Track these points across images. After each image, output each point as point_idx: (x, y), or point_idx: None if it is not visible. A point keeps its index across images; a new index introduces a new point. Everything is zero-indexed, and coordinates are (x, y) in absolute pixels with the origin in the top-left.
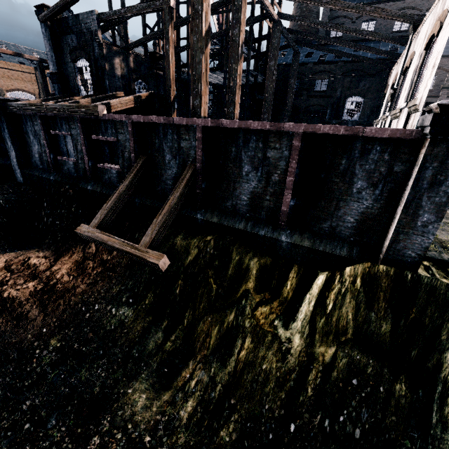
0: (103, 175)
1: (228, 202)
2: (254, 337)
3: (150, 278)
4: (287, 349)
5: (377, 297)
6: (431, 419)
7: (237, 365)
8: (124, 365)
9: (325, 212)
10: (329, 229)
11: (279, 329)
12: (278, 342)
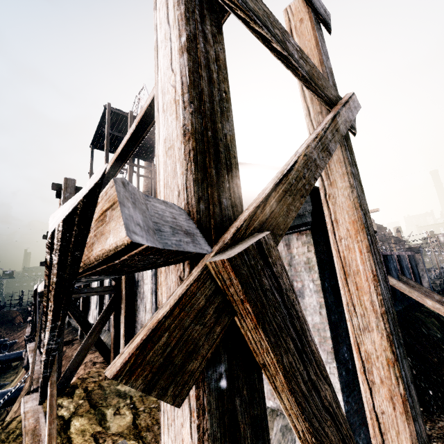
0: None
1: None
2: None
3: None
4: None
5: None
6: None
7: None
8: None
9: (417, 280)
10: None
11: None
12: None
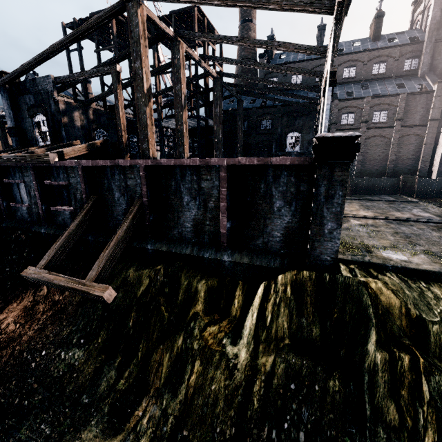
0: (57, 217)
1: (174, 230)
2: (203, 358)
3: (103, 315)
4: (234, 365)
5: (305, 300)
6: (365, 412)
7: (188, 390)
8: (72, 414)
9: (256, 230)
10: (262, 245)
11: (227, 346)
12: (226, 359)
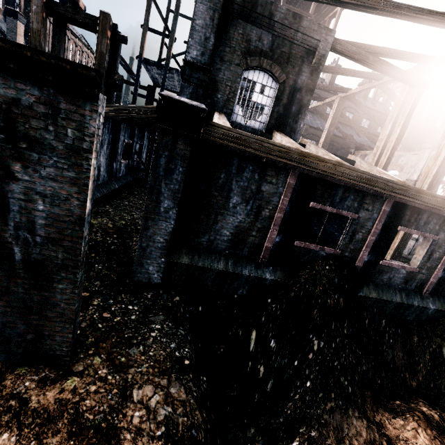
0: (381, 275)
1: None
2: None
3: None
4: None
5: None
6: None
7: None
8: None
9: None
10: None
11: None
12: None
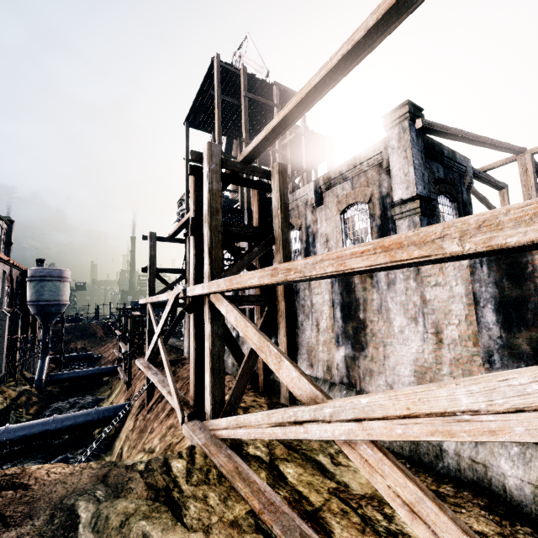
0: None
1: None
2: None
3: None
4: None
5: None
6: None
7: None
8: None
9: None
10: None
11: None
12: None
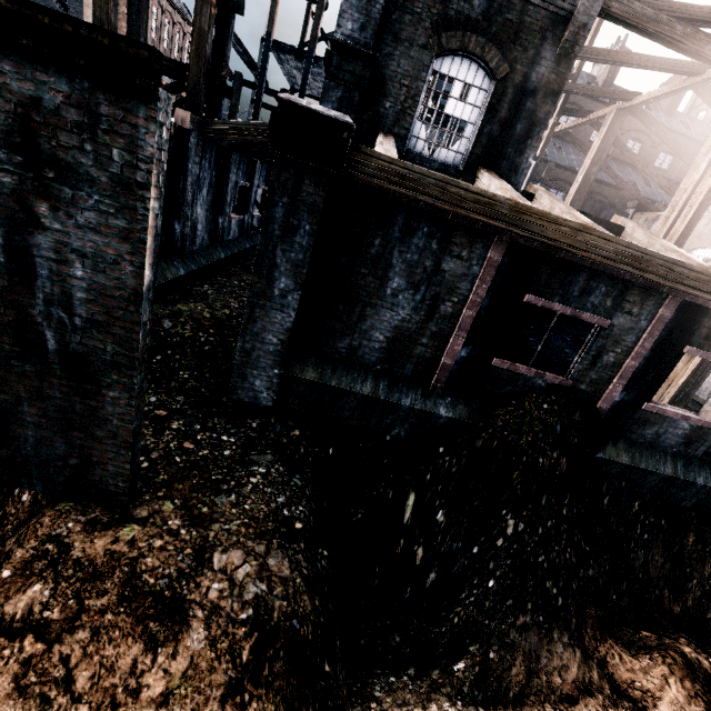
0: (641, 427)
1: None
2: None
3: None
4: None
5: None
6: None
7: None
8: None
9: None
10: None
11: None
12: None
